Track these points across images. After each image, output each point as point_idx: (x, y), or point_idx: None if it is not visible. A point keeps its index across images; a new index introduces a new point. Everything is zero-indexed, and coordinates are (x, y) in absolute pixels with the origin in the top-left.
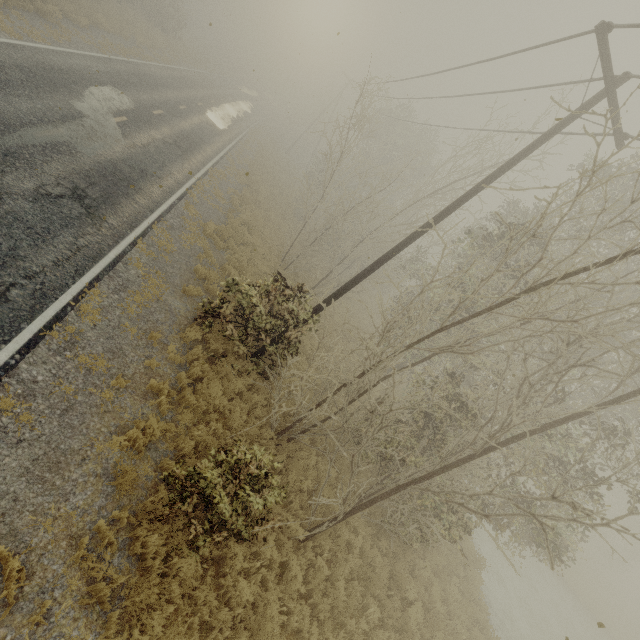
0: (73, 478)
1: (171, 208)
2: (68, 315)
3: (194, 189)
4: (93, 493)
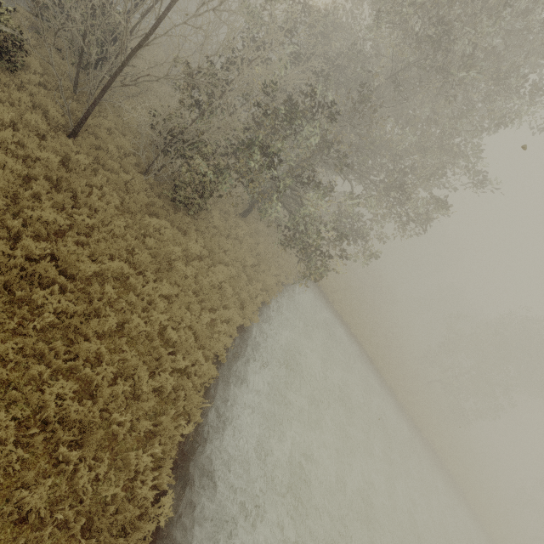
0: None
1: None
2: None
3: None
4: None
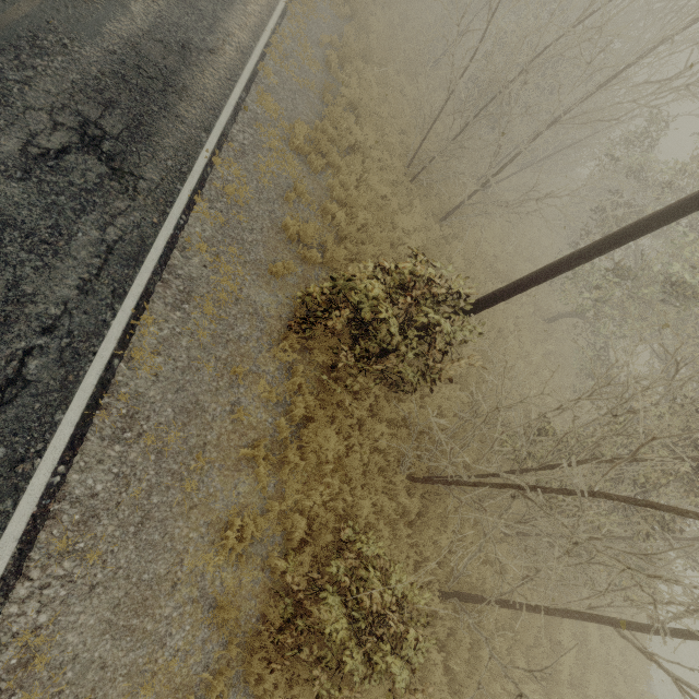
0: (166, 615)
1: (237, 111)
2: (117, 372)
3: (268, 56)
4: (192, 626)
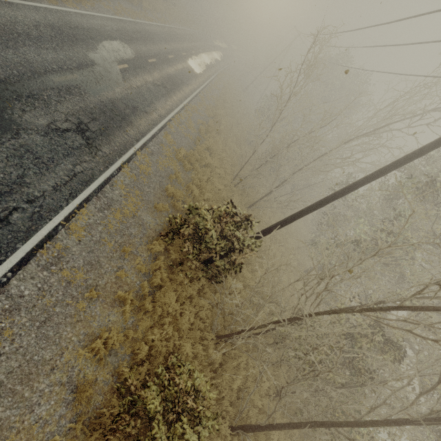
0: (40, 388)
1: (153, 137)
2: (59, 233)
3: (172, 121)
4: (56, 402)
